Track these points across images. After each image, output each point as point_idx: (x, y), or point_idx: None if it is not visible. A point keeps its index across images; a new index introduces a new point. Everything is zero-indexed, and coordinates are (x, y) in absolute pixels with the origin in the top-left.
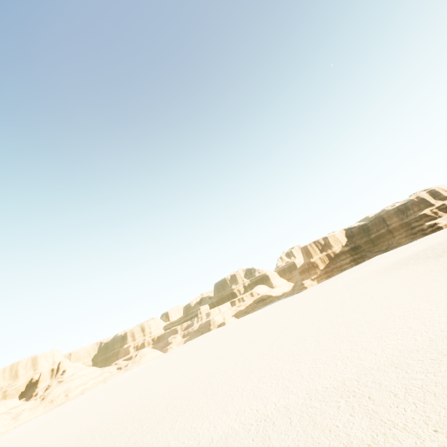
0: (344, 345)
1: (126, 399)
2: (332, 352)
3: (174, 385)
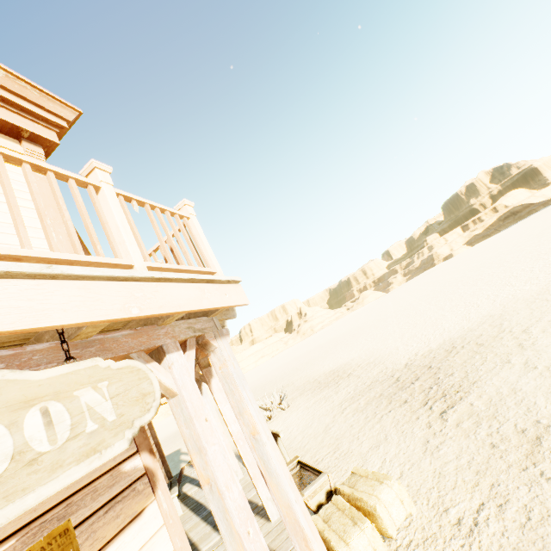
0: (465, 289)
1: (339, 331)
2: (451, 295)
3: (365, 322)
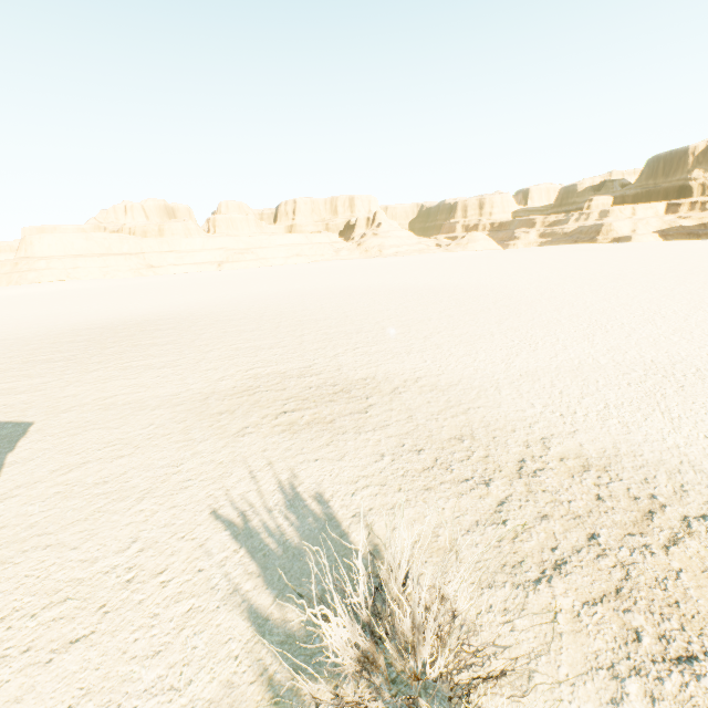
0: None
1: (443, 278)
2: None
3: (511, 287)
